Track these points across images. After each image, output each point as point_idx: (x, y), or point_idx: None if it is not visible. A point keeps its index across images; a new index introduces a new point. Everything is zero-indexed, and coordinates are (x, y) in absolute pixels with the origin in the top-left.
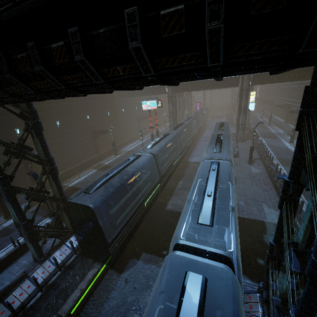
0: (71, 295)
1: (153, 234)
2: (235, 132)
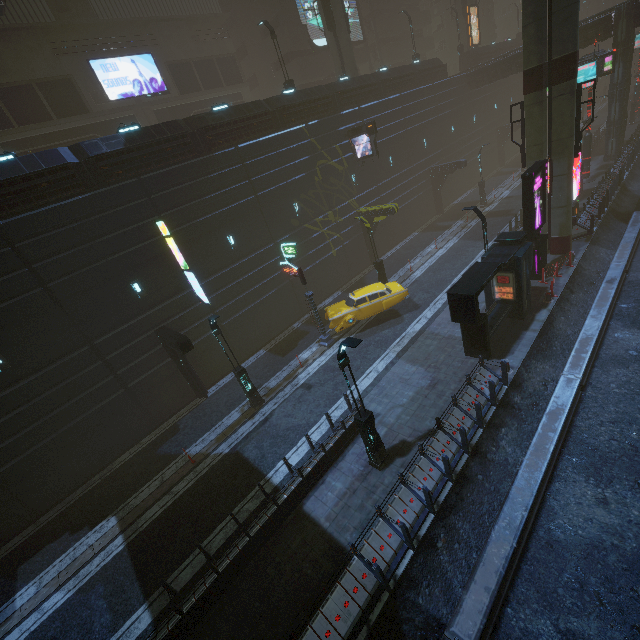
0: None
1: None
2: None
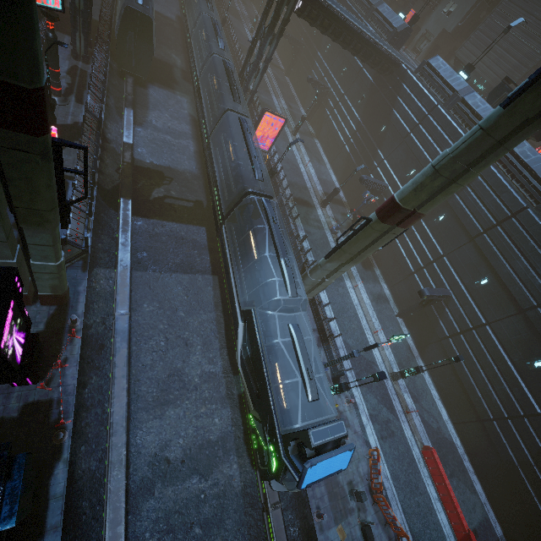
0: (127, 88)
1: (154, 73)
2: None
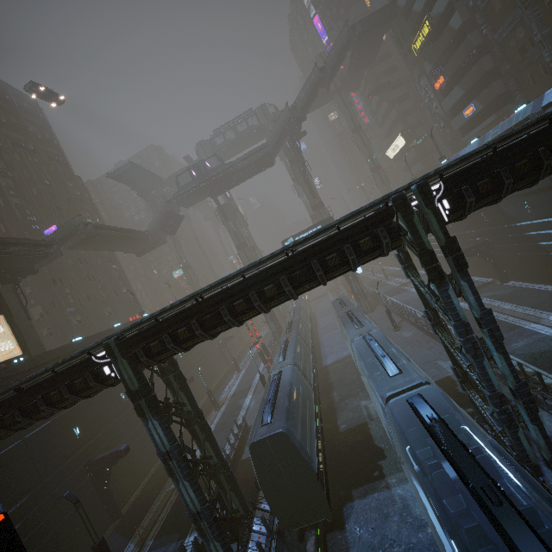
0: None
1: (348, 466)
2: (356, 305)
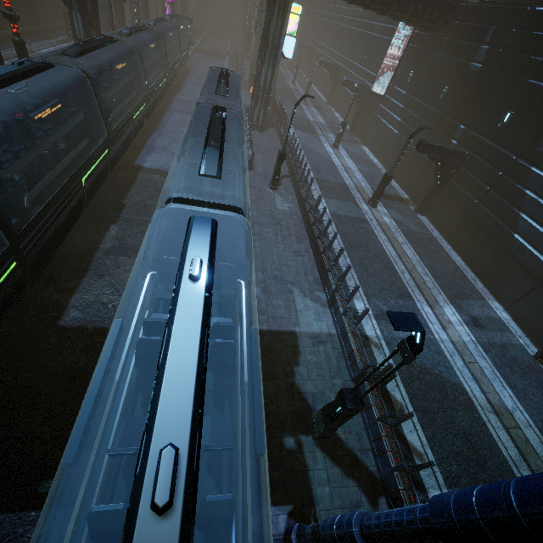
0: None
1: (5, 431)
2: (248, 105)
